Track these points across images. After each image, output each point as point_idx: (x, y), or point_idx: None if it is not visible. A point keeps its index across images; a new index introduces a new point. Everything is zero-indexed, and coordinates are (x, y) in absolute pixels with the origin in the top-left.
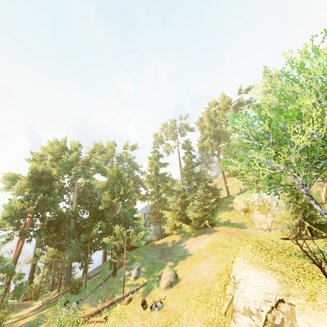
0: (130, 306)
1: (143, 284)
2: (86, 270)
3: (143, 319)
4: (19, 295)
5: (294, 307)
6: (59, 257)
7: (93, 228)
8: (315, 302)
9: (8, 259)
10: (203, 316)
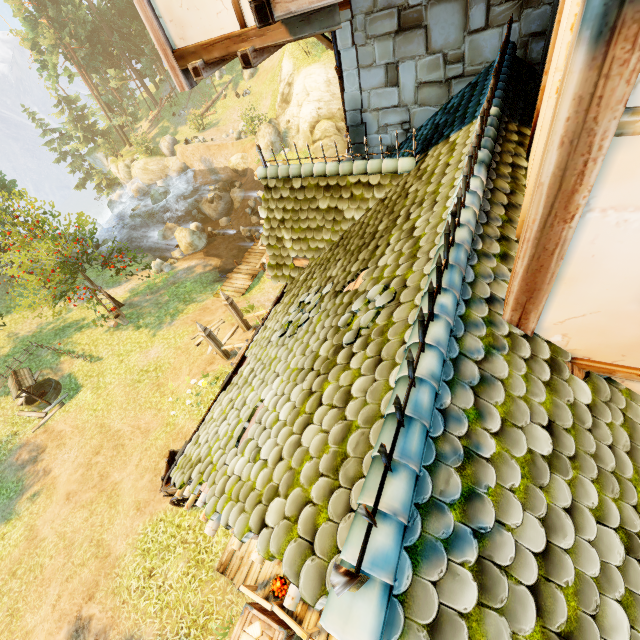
0: (228, 100)
1: (230, 82)
2: (169, 83)
3: (241, 104)
4: (136, 119)
5: (294, 75)
6: (123, 79)
7: (147, 34)
8: (298, 71)
9: (77, 97)
10: (272, 89)
